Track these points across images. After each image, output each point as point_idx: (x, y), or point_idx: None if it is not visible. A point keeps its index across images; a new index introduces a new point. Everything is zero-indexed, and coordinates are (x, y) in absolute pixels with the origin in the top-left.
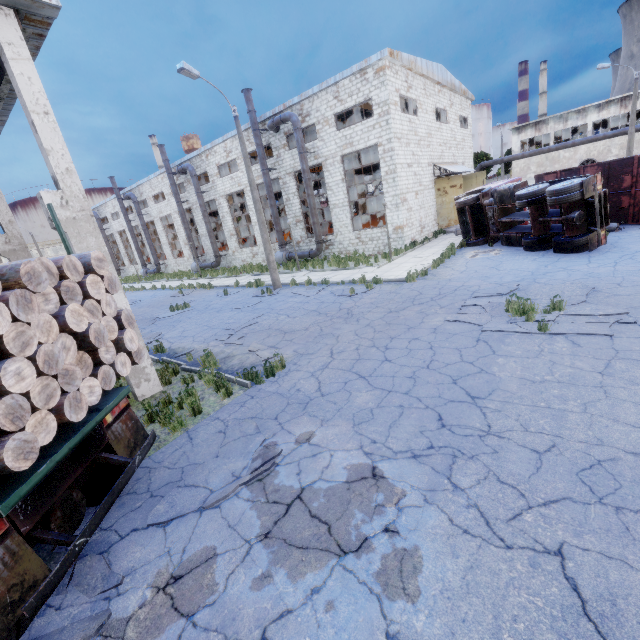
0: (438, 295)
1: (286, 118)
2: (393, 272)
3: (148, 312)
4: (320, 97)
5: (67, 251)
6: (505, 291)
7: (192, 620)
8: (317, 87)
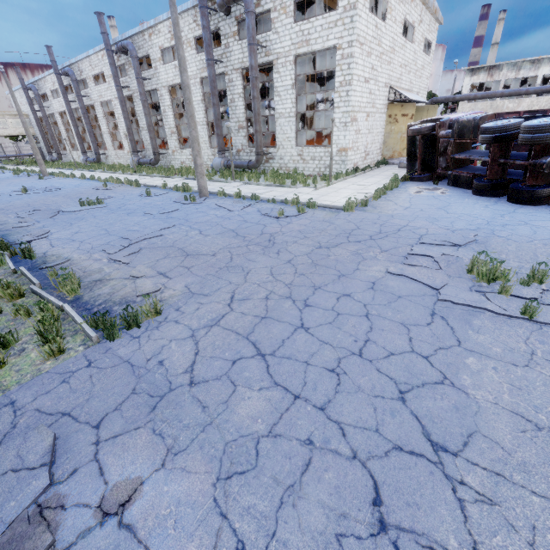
0: (379, 233)
1: None
2: (330, 197)
3: (58, 202)
4: None
5: None
6: (460, 241)
7: None
8: None
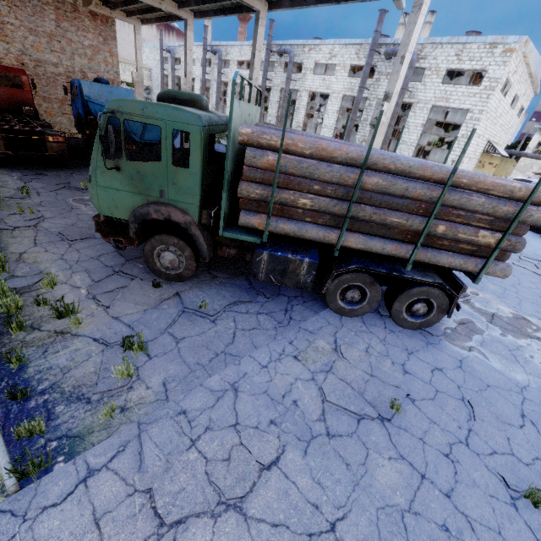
0: None
1: None
2: None
3: None
4: (444, 48)
5: (445, 162)
6: None
7: (484, 336)
8: (447, 38)
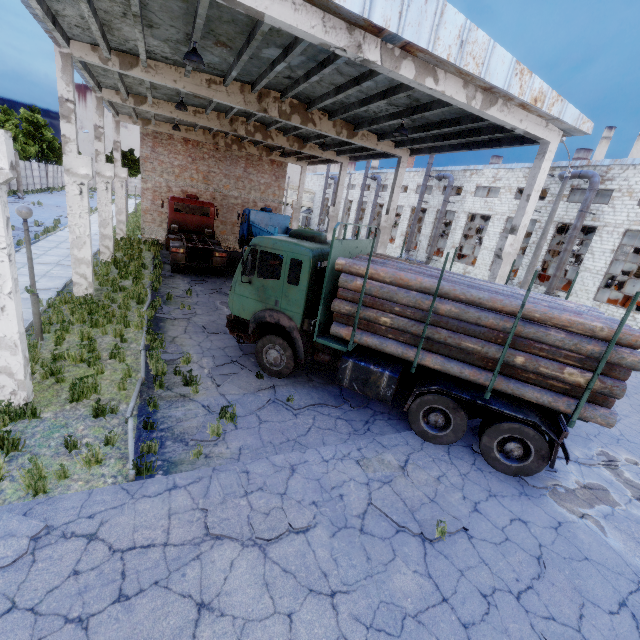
0: None
1: (586, 176)
2: None
3: None
4: (637, 169)
5: (567, 296)
6: None
7: (615, 510)
8: None
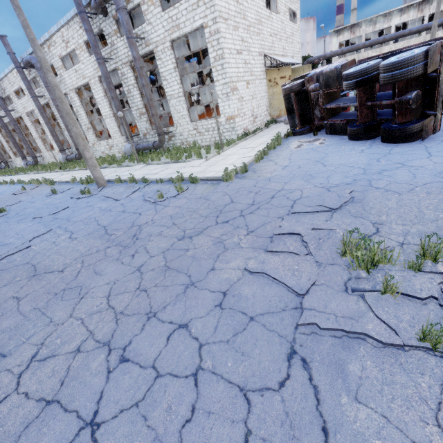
0: (250, 206)
1: None
2: (217, 166)
3: None
4: None
5: None
6: (335, 203)
7: None
8: None
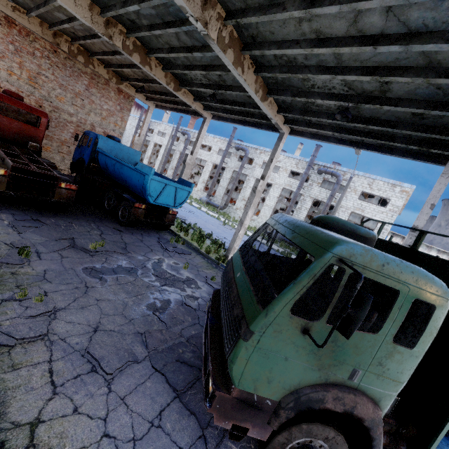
0: None
1: (336, 175)
2: None
3: (223, 233)
4: (359, 178)
5: None
6: None
7: None
8: (362, 173)
